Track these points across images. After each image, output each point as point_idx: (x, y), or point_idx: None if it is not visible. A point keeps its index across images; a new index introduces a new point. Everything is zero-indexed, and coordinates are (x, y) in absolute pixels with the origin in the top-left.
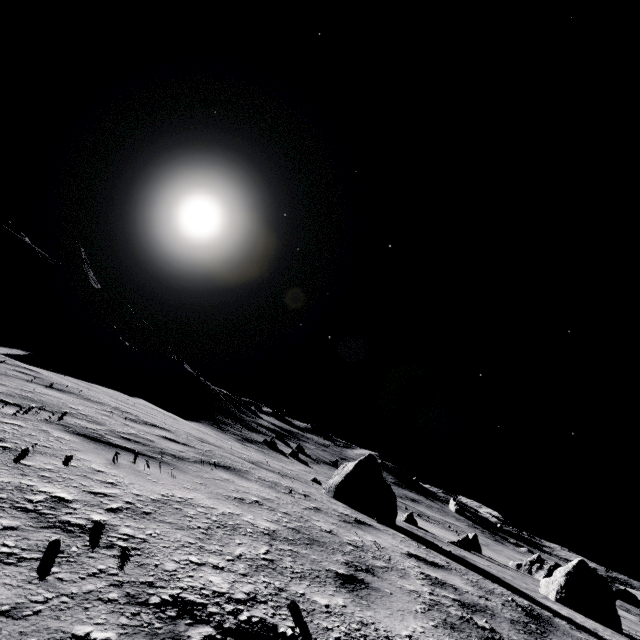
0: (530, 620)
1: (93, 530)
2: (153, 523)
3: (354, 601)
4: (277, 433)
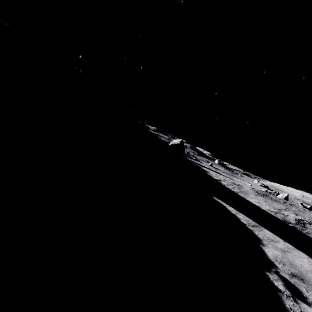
0: None
1: None
2: None
3: None
4: None
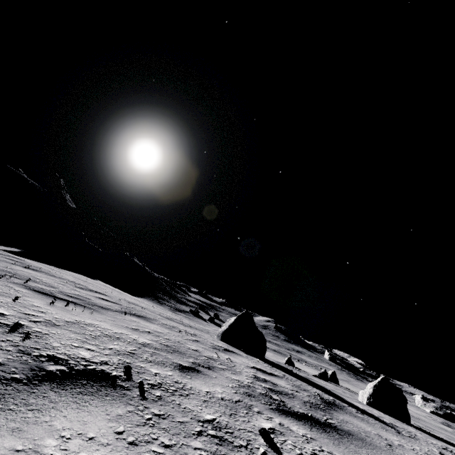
0: (323, 404)
1: (14, 326)
2: (58, 329)
3: (181, 375)
4: (200, 305)
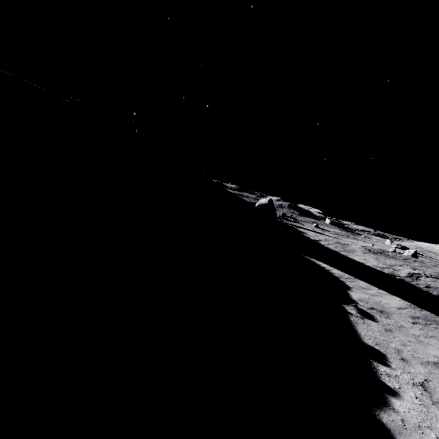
0: None
1: None
2: None
3: None
4: None
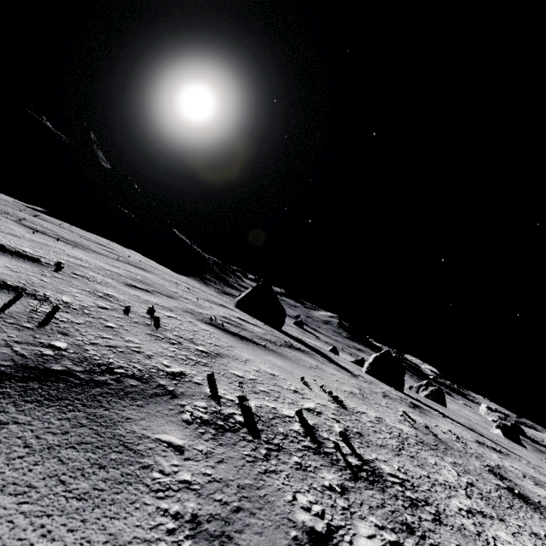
0: (284, 345)
1: None
2: (18, 238)
3: (122, 285)
4: None
